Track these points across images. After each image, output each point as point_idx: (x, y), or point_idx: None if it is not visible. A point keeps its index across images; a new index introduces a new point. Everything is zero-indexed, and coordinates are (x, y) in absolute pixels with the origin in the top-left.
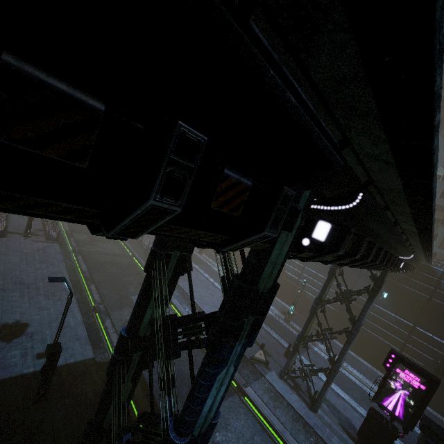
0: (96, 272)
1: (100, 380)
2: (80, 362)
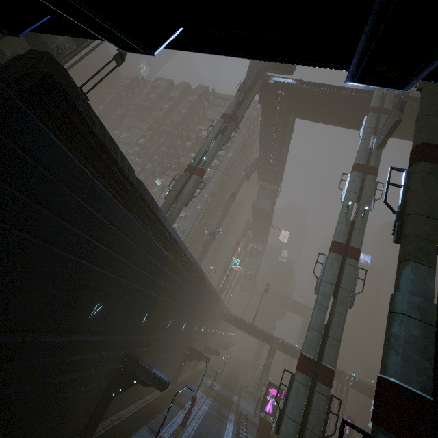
0: None
1: None
2: None
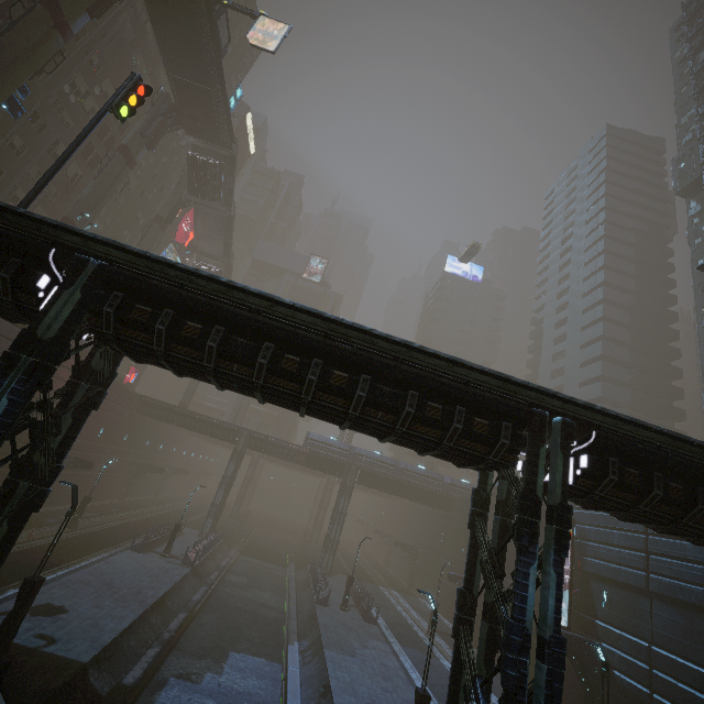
0: (214, 613)
1: (61, 684)
2: (66, 658)
